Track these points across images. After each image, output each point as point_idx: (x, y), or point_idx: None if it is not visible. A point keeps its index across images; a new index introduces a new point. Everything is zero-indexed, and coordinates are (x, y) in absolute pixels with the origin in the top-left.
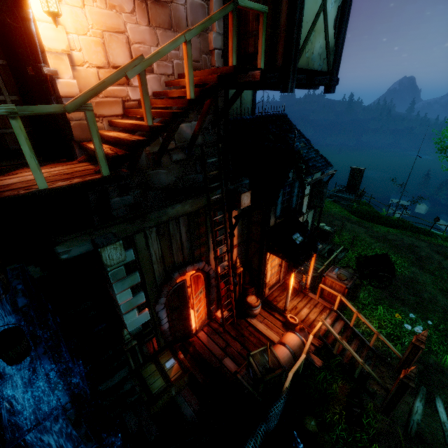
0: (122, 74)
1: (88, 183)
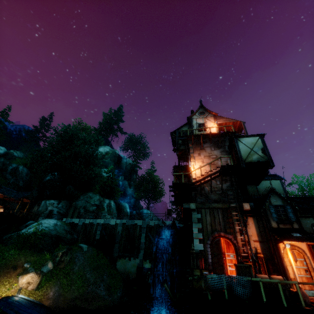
0: (197, 169)
1: (189, 182)
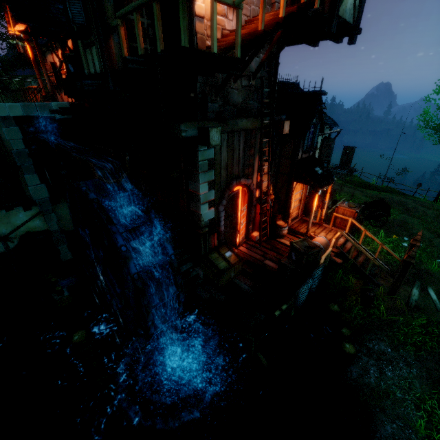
0: None
1: (232, 59)
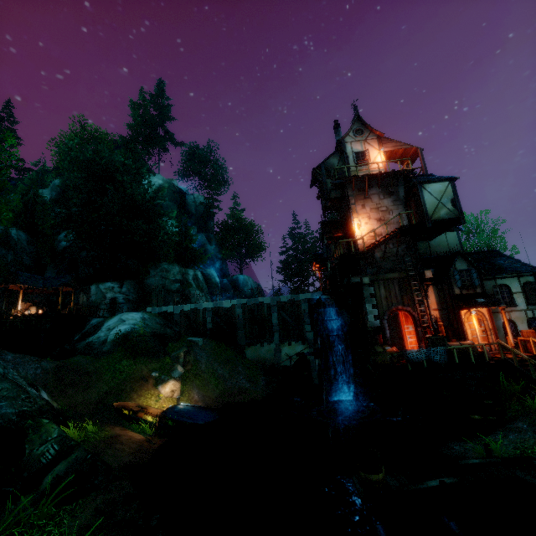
0: (370, 232)
1: (361, 252)
